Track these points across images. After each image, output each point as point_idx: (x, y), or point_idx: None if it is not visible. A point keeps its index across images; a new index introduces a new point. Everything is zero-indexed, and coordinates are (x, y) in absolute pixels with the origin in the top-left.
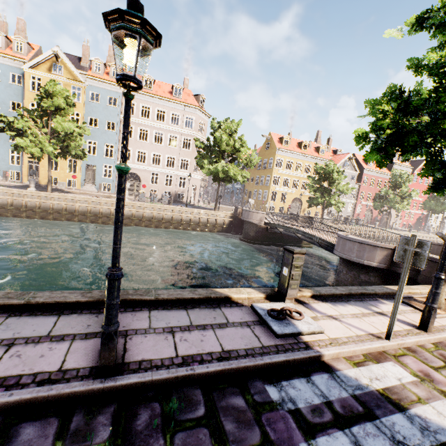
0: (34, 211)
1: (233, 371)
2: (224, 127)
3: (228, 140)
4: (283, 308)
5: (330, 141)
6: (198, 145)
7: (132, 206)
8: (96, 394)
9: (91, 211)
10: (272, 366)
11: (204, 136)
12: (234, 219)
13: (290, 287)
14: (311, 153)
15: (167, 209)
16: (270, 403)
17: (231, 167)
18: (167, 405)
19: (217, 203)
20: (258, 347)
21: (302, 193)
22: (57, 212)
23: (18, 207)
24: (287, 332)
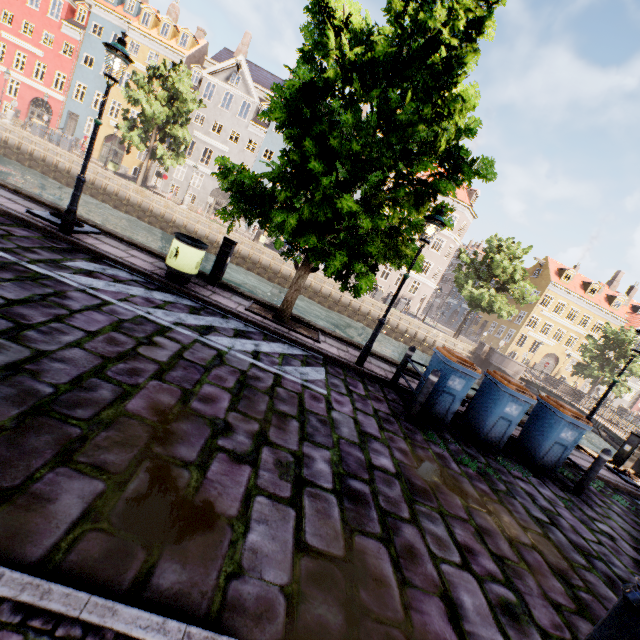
0: (286, 280)
1: (613, 484)
2: (509, 251)
3: (508, 267)
4: (626, 469)
5: (633, 291)
6: (463, 258)
7: (372, 304)
8: (564, 463)
9: (332, 296)
10: (631, 493)
11: (460, 239)
12: (474, 357)
13: (629, 459)
14: (599, 302)
15: (405, 319)
16: (639, 504)
17: (500, 299)
18: (594, 481)
19: (459, 331)
20: (619, 481)
21: (563, 350)
22: (304, 287)
23: (274, 271)
24: (633, 483)
